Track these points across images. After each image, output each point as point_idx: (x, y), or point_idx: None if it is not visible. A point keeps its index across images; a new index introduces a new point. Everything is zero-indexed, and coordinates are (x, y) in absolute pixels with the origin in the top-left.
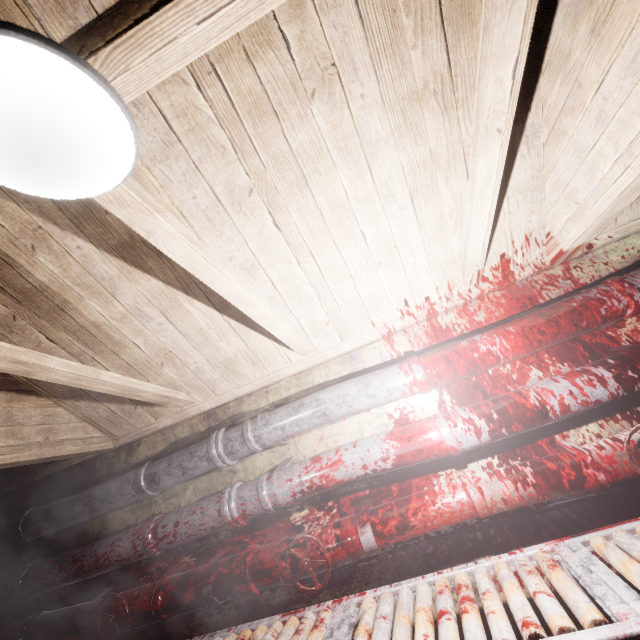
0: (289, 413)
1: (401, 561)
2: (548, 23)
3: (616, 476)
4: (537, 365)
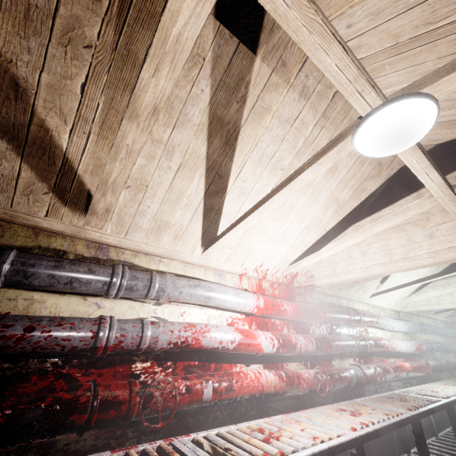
0: (190, 284)
1: (198, 420)
2: (364, 217)
3: (308, 387)
4: (287, 326)
